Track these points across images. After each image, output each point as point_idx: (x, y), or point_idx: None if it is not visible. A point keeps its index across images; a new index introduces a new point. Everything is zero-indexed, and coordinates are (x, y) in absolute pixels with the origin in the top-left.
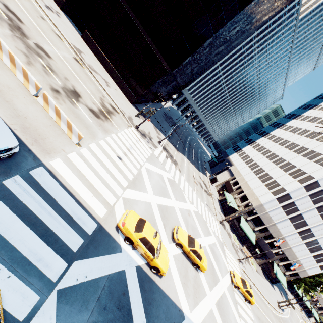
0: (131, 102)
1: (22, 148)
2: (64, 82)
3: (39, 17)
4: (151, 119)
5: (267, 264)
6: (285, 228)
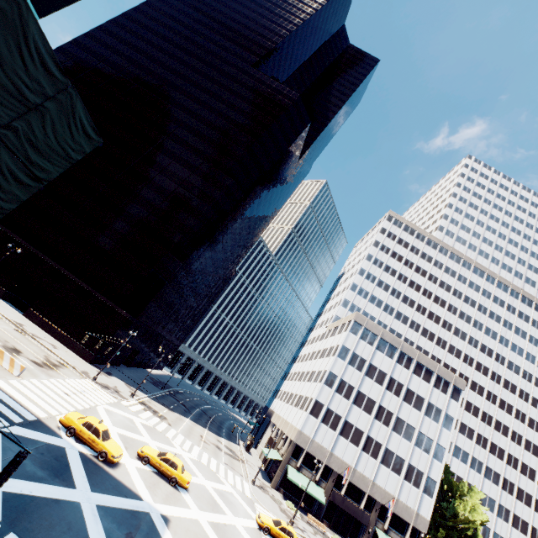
0: (88, 360)
1: None
2: (5, 343)
3: None
4: (121, 378)
5: None
6: (347, 453)
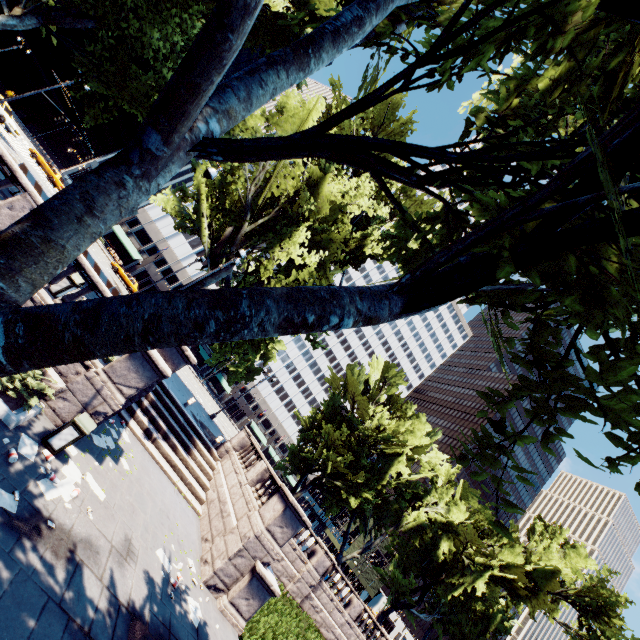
0: None
1: None
2: None
3: None
4: None
5: None
6: (180, 249)
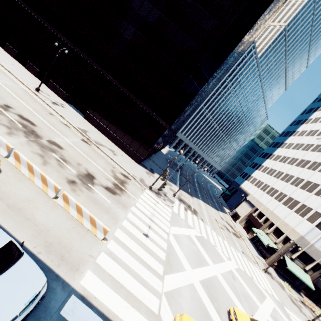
0: (138, 162)
1: (49, 277)
2: (78, 168)
3: (48, 115)
4: (158, 172)
5: None
6: None
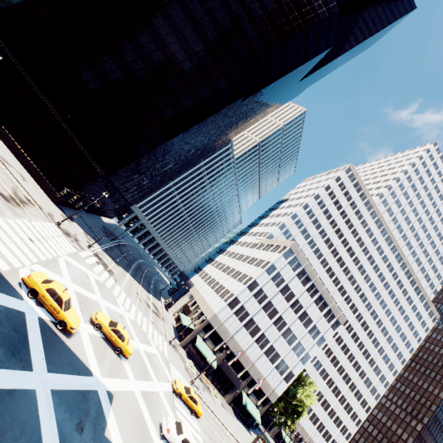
0: (54, 201)
1: None
2: None
3: None
4: (81, 225)
5: (237, 398)
6: (243, 340)
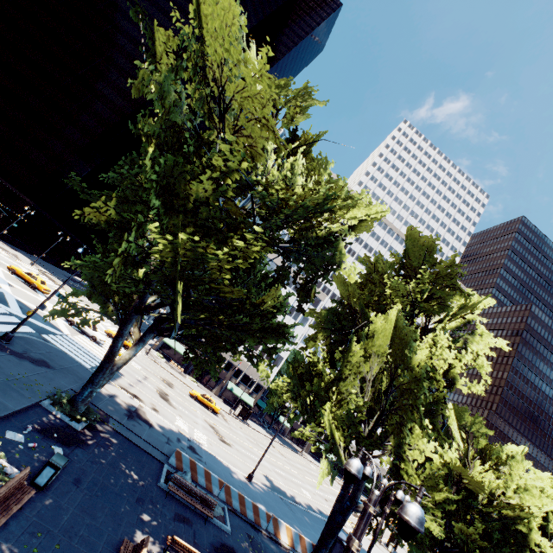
0: None
1: None
2: None
3: None
4: (28, 257)
5: (227, 391)
6: None
